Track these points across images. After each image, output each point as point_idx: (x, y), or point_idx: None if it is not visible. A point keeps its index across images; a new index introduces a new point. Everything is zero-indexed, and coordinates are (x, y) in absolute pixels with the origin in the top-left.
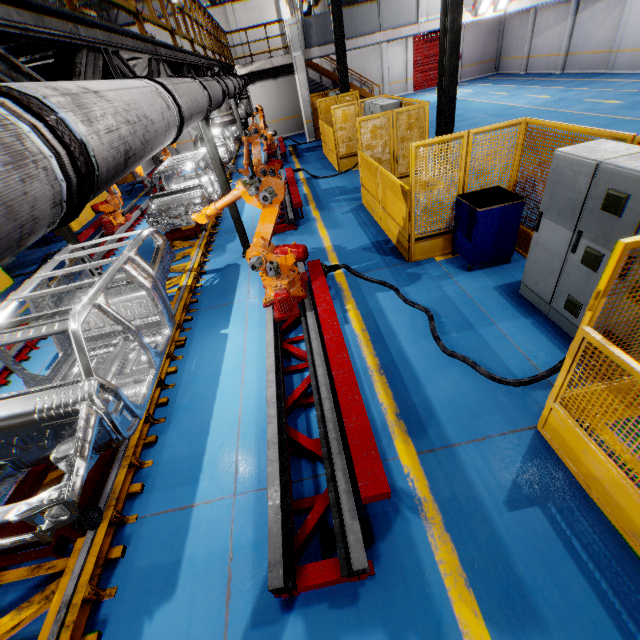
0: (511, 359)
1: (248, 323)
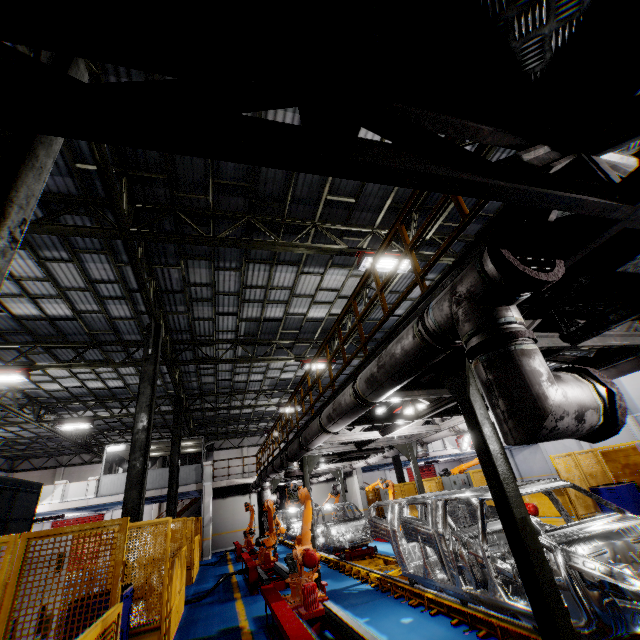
0: None
1: None
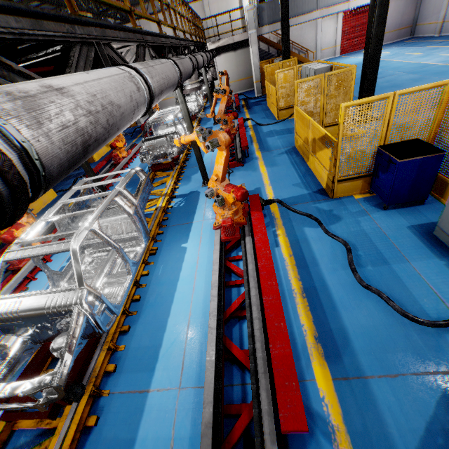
0: (424, 298)
1: (202, 240)
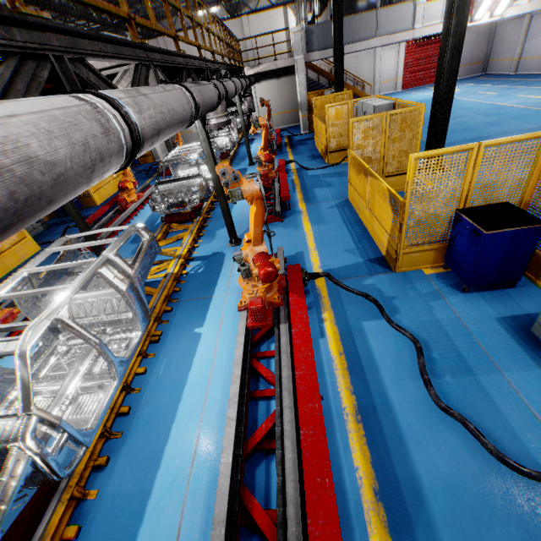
0: (527, 432)
1: (222, 324)
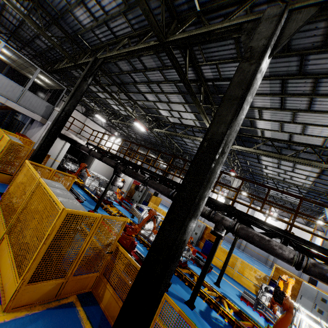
0: None
1: None
